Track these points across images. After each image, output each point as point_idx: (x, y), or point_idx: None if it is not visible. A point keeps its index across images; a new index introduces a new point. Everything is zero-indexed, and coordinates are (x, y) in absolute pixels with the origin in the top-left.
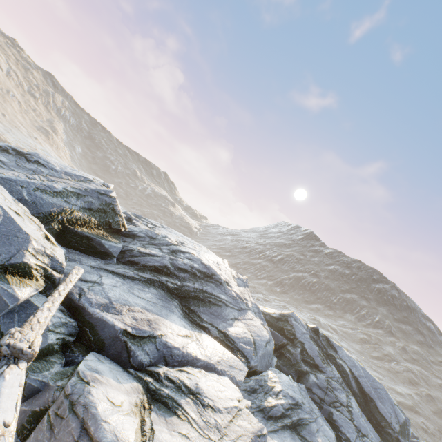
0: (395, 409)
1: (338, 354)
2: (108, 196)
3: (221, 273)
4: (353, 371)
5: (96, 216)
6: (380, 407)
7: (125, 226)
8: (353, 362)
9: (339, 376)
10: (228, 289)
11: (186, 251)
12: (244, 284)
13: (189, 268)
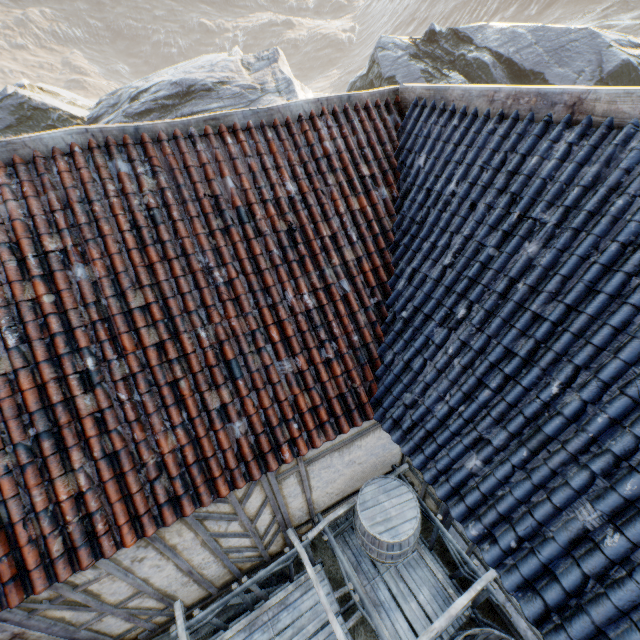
0: (604, 56)
1: (475, 44)
2: (8, 98)
3: (209, 77)
4: (504, 51)
5: (25, 130)
6: (556, 75)
7: (78, 118)
8: (510, 36)
9: (462, 82)
10: (224, 90)
11: (150, 86)
12: (270, 63)
13: (152, 105)
